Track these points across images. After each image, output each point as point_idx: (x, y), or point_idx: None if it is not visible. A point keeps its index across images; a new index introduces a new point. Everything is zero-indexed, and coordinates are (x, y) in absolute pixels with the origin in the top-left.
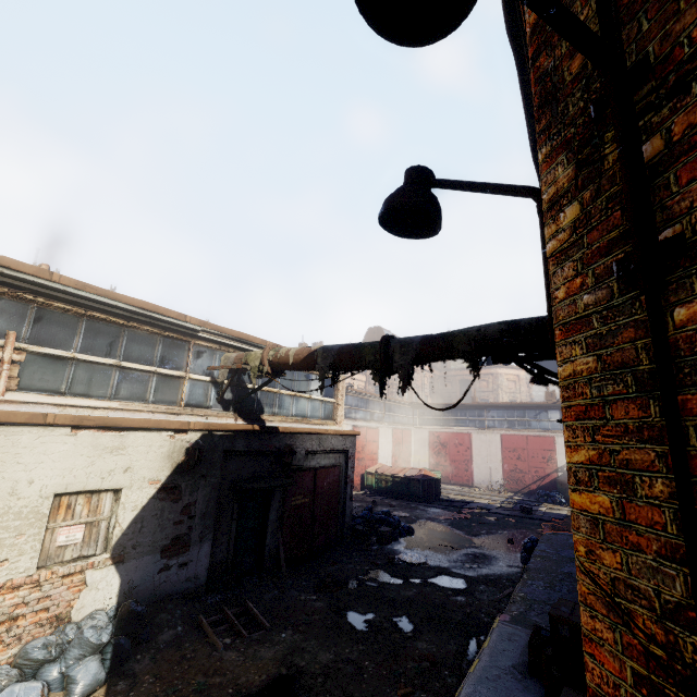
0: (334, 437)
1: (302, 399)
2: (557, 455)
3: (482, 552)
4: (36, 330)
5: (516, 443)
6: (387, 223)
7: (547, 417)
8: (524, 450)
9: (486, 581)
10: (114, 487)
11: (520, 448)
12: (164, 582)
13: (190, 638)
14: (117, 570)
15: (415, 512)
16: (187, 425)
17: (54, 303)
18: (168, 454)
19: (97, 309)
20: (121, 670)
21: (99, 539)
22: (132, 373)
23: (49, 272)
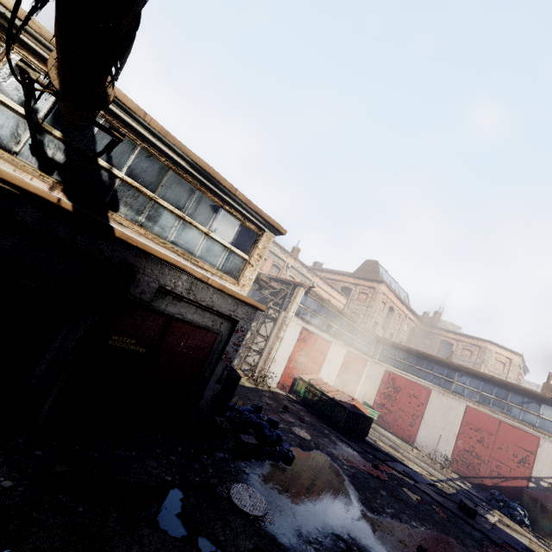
0: (220, 294)
1: (193, 228)
2: (535, 461)
3: (365, 548)
4: None
5: (483, 423)
6: None
7: (537, 411)
8: (491, 435)
9: None
10: None
11: (486, 430)
12: None
13: None
14: None
15: (321, 439)
16: None
17: None
18: None
19: None
20: None
21: None
22: None
23: None
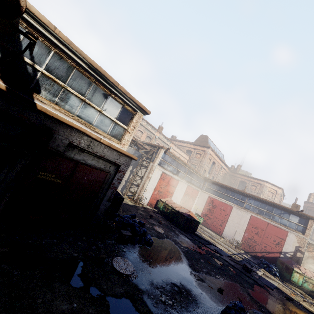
0: (109, 148)
1: (91, 107)
2: (284, 244)
3: (189, 290)
4: None
5: (259, 224)
6: None
7: (288, 218)
8: (262, 230)
9: None
10: None
11: (260, 228)
12: None
13: None
14: None
15: (170, 233)
16: None
17: None
18: None
19: None
20: None
21: None
22: None
23: None
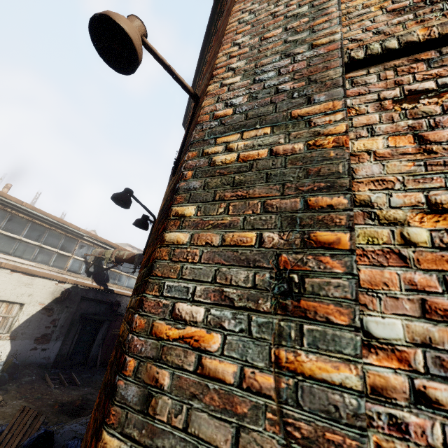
0: None
1: (132, 278)
2: None
3: None
4: (7, 224)
5: None
6: (137, 225)
7: None
8: None
9: None
10: (22, 302)
11: None
12: (32, 356)
13: (38, 382)
14: (11, 343)
15: None
16: (66, 279)
17: (19, 214)
18: (52, 292)
19: (38, 219)
20: (1, 387)
21: (7, 326)
22: (45, 250)
23: (22, 201)
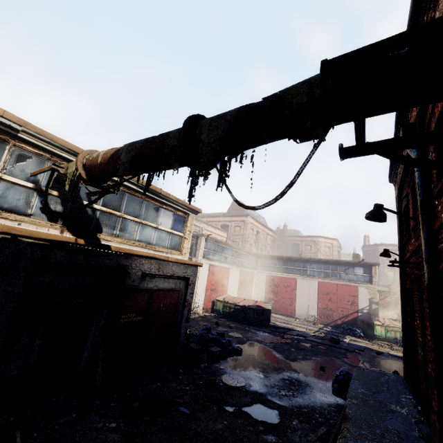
0: (176, 264)
1: (148, 227)
2: (358, 300)
3: (298, 378)
4: None
5: (329, 289)
6: None
7: (353, 272)
8: (334, 294)
9: (299, 414)
10: None
11: (331, 292)
12: None
13: None
14: None
15: (247, 334)
16: None
17: None
18: None
19: None
20: None
21: None
22: None
23: None
